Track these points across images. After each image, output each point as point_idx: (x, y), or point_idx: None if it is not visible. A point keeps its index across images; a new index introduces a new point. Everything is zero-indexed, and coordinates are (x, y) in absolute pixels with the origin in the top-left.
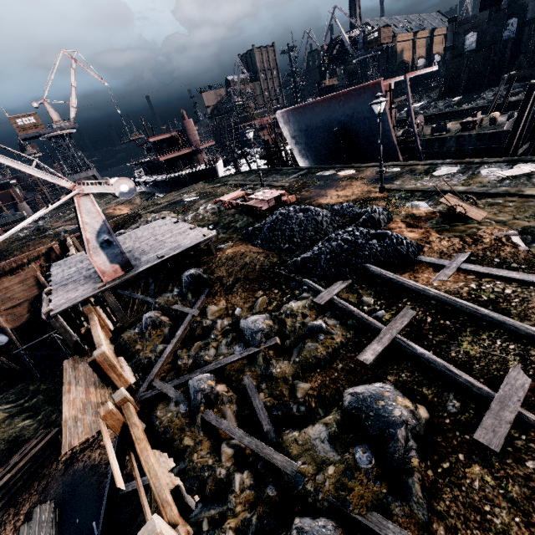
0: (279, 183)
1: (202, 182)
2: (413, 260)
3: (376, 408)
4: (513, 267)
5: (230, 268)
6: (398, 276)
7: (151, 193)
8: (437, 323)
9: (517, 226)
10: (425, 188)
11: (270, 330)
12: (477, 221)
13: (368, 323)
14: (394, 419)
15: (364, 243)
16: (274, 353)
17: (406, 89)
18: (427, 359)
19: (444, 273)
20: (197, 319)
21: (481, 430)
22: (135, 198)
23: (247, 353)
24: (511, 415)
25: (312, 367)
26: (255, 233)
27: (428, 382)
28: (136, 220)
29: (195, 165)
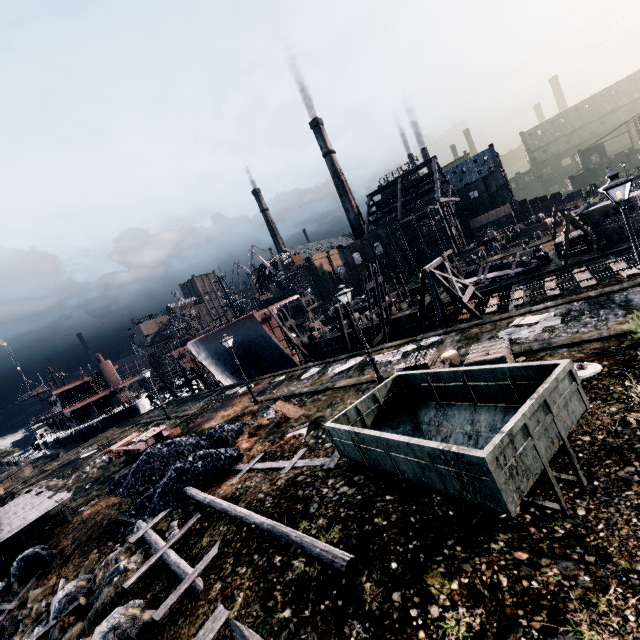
0: (186, 412)
1: (115, 427)
2: (229, 471)
3: (104, 626)
4: (284, 456)
5: (78, 533)
6: (199, 491)
7: (53, 455)
8: (201, 526)
9: (313, 418)
10: (285, 394)
11: (78, 592)
12: (295, 419)
13: (155, 547)
14: (109, 629)
15: (189, 467)
16: (76, 618)
17: (273, 316)
18: (172, 563)
19: (236, 477)
20: (15, 614)
21: (160, 607)
22: (23, 469)
23: (44, 630)
24: (186, 586)
25: (98, 616)
26: (121, 482)
27: (168, 585)
28: (6, 502)
29: (110, 409)
